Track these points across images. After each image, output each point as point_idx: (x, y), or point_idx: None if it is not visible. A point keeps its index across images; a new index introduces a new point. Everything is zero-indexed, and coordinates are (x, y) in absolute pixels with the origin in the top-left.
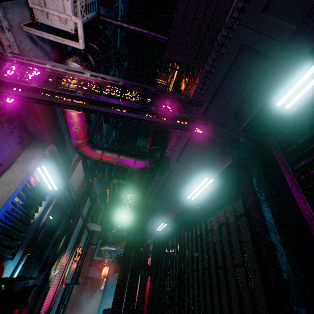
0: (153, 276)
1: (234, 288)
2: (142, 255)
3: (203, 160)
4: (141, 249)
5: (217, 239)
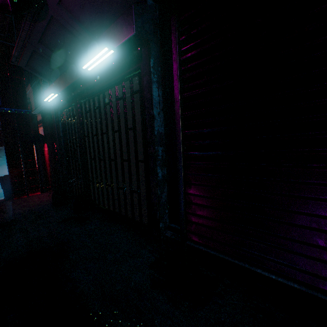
0: (51, 144)
1: (125, 142)
2: (31, 127)
3: (101, 15)
4: (27, 122)
5: (114, 110)
